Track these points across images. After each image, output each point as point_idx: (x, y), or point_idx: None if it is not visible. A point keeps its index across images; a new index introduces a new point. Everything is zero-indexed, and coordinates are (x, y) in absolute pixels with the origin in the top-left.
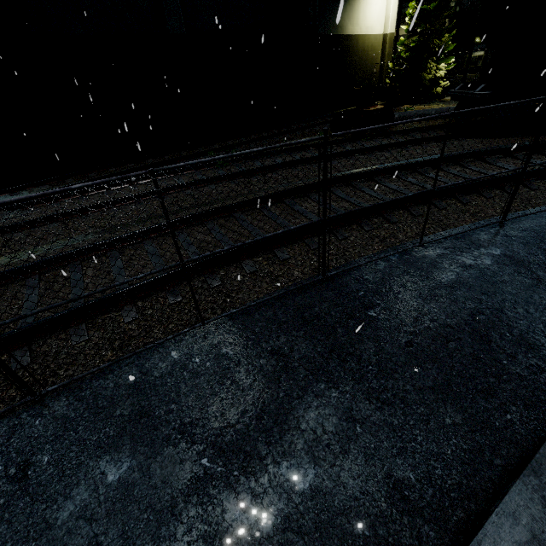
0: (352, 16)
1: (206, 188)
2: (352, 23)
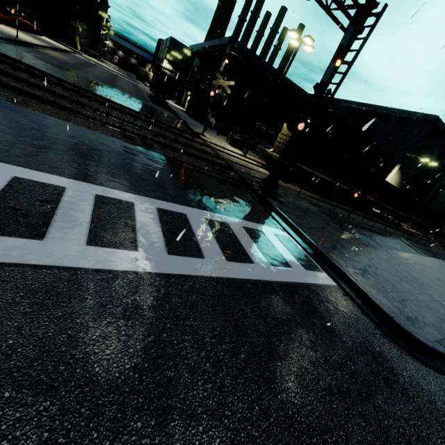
0: None
1: None
2: None
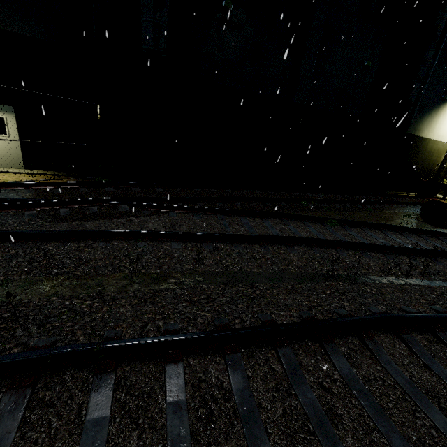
0: (430, 125)
1: (334, 251)
2: (428, 129)
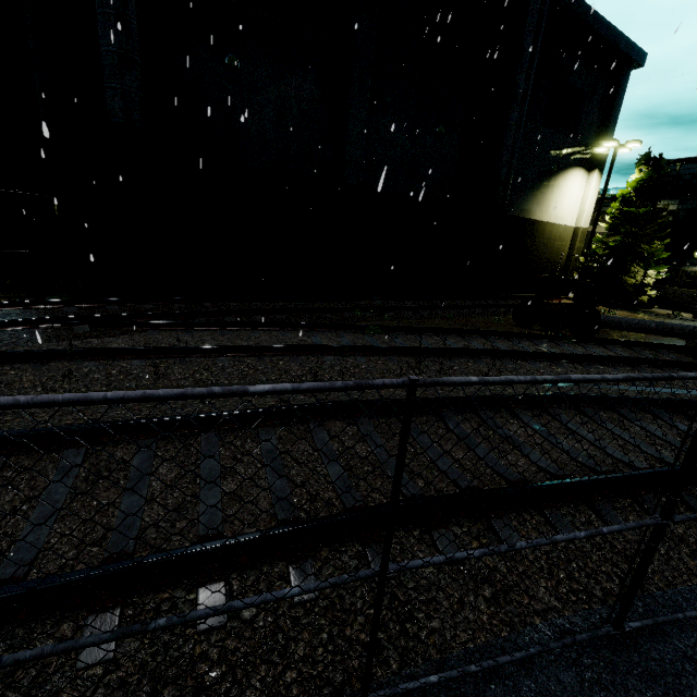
0: (542, 203)
1: (352, 358)
2: (541, 210)
